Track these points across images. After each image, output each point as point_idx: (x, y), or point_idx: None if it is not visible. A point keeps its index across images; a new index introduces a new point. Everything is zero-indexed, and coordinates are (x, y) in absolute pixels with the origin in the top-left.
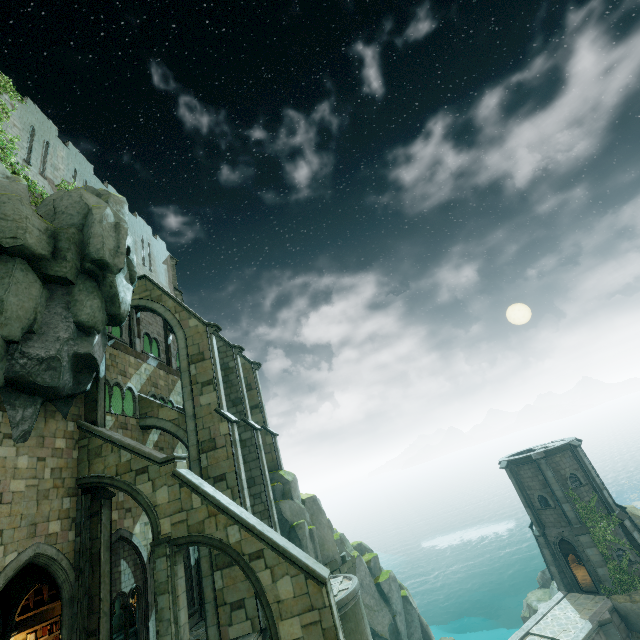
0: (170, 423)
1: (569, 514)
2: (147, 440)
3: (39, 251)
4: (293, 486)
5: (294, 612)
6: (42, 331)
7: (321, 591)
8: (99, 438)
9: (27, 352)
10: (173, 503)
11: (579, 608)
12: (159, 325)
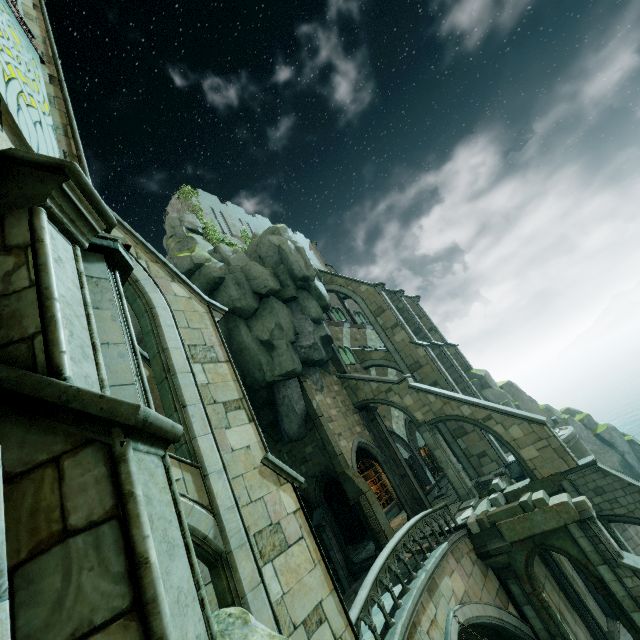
0: (382, 360)
1: None
2: (371, 375)
3: (277, 288)
4: (487, 378)
5: (528, 443)
6: (300, 331)
7: (543, 428)
8: (353, 380)
9: (302, 345)
10: (417, 403)
11: None
12: (335, 298)
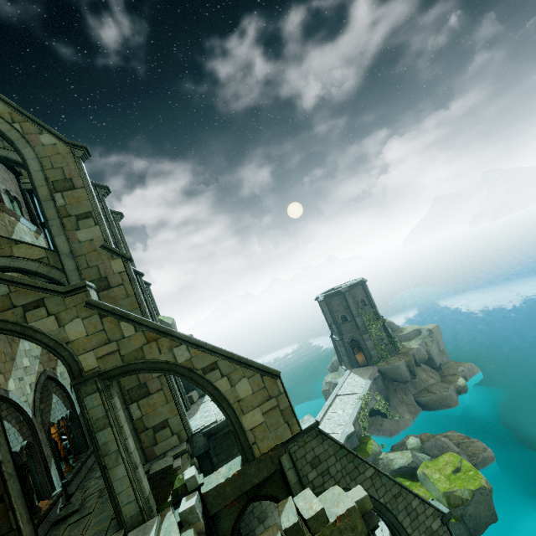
0: (35, 263)
1: (359, 323)
2: None
3: None
4: (174, 328)
5: (254, 405)
6: None
7: (276, 383)
8: None
9: None
10: (94, 336)
11: (361, 375)
12: None
